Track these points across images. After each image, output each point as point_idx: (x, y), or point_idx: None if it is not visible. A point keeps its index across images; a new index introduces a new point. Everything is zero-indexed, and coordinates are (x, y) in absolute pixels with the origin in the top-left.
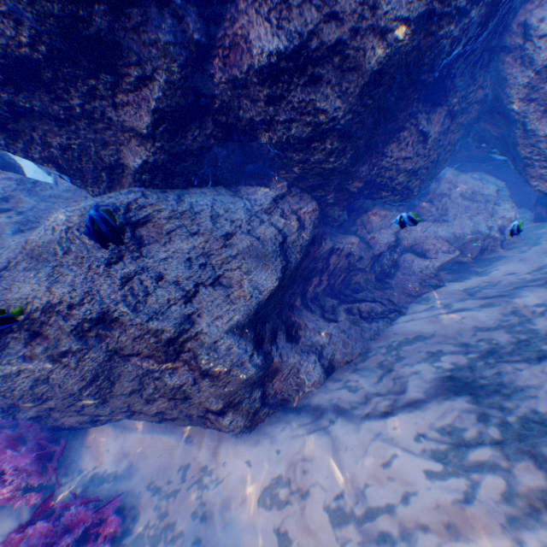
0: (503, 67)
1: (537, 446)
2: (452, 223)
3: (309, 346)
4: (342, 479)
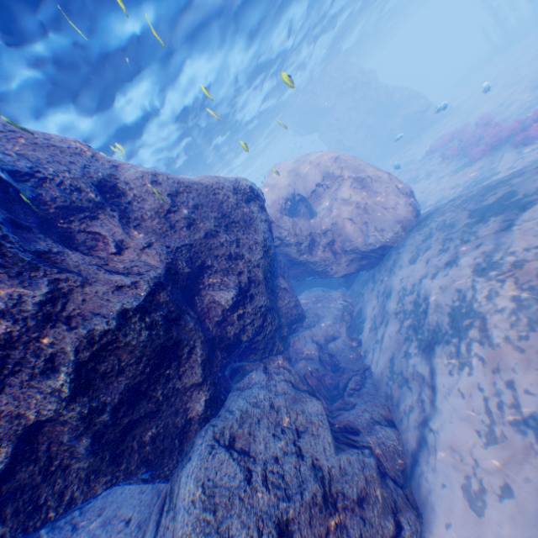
0: (282, 251)
1: (460, 325)
2: (326, 314)
3: (367, 425)
4: (467, 427)
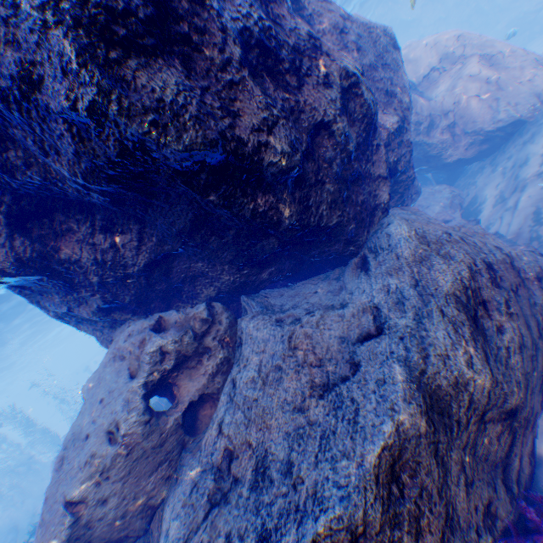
0: None
1: None
2: (432, 205)
3: None
4: None
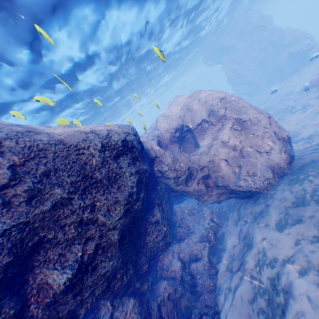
0: (162, 180)
1: None
2: (195, 230)
3: None
4: None
